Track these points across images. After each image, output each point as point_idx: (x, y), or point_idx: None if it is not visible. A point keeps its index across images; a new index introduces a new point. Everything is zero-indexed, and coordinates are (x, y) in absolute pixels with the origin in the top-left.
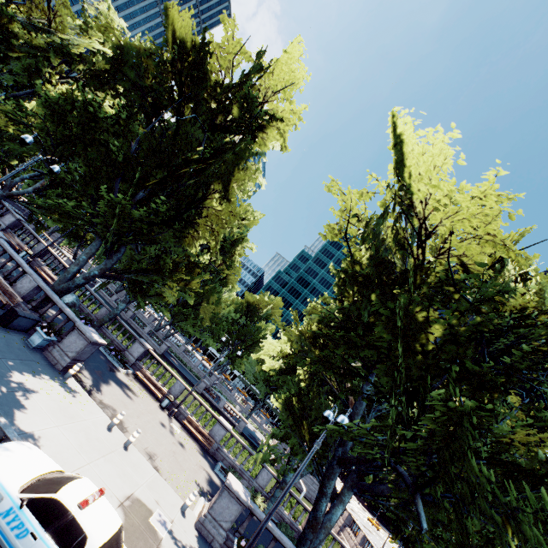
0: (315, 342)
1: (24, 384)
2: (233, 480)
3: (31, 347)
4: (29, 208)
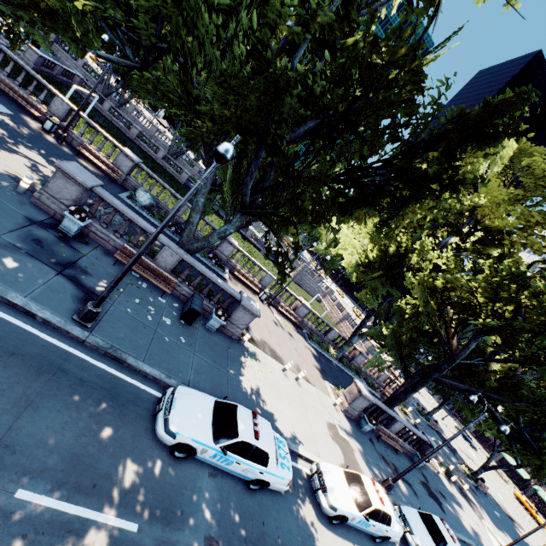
0: (435, 295)
1: (251, 386)
2: (362, 388)
3: (212, 330)
4: None
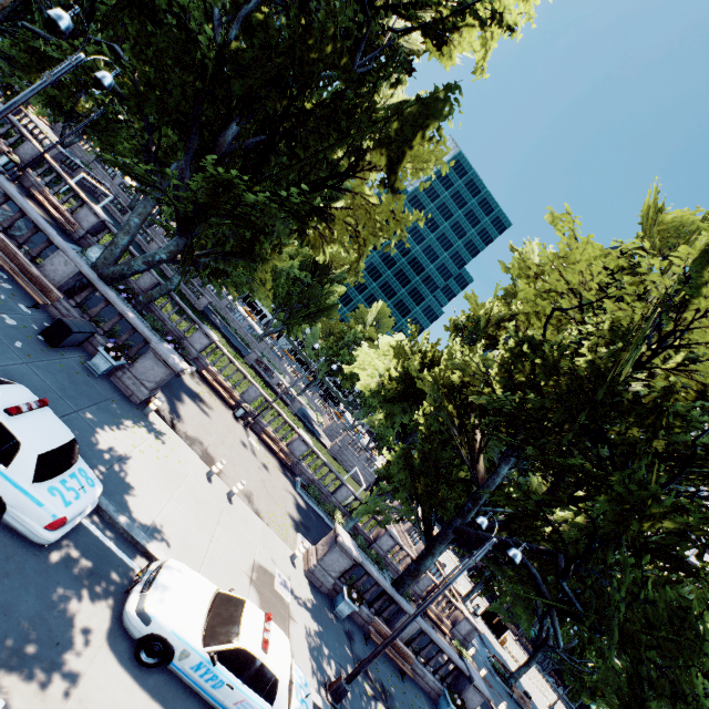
0: (451, 397)
1: (116, 446)
2: (343, 535)
3: (95, 374)
4: None
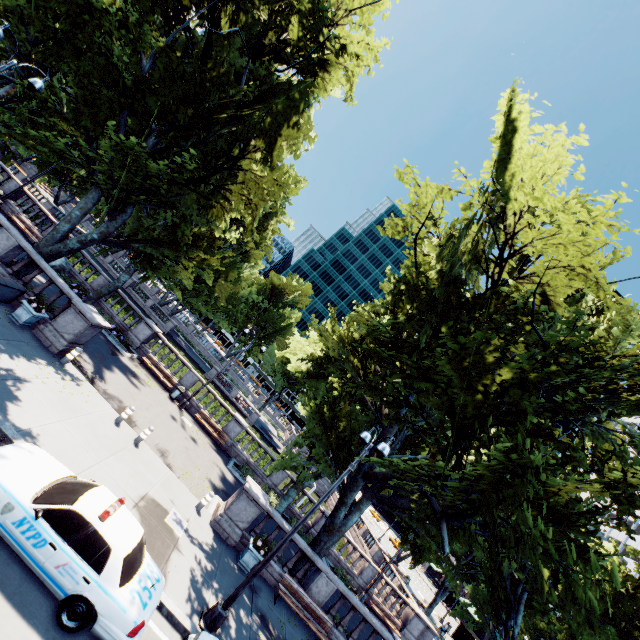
0: (355, 351)
1: (15, 370)
2: (252, 484)
3: (17, 323)
4: None
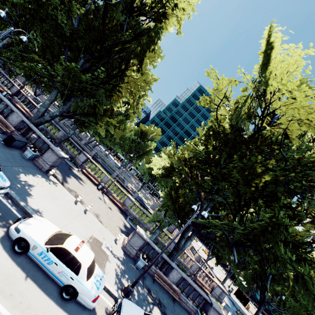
0: (186, 164)
1: (28, 181)
2: (139, 229)
3: (26, 158)
4: (2, 59)
